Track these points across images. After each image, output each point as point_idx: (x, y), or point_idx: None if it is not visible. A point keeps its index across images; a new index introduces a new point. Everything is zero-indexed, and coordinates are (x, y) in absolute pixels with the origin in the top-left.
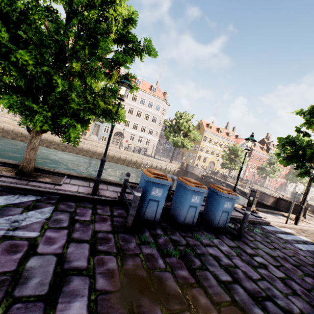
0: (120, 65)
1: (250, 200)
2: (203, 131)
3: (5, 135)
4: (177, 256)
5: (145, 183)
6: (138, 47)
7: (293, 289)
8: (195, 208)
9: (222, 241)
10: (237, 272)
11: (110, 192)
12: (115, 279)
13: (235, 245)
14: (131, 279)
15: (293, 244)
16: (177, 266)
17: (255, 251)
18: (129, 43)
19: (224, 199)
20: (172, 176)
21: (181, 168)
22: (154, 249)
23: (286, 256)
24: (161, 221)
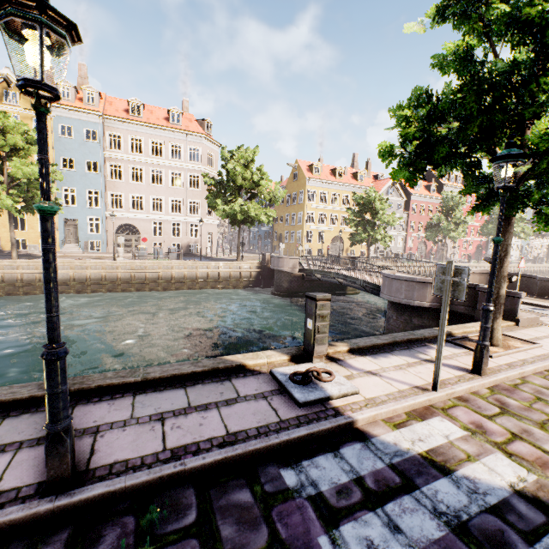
0: None
1: (308, 330)
2: (304, 182)
3: None
4: None
5: None
6: None
7: None
8: None
9: None
10: None
11: None
12: None
13: None
14: None
15: None
16: None
17: None
18: None
19: None
20: None
21: (263, 265)
22: None
23: None
24: None
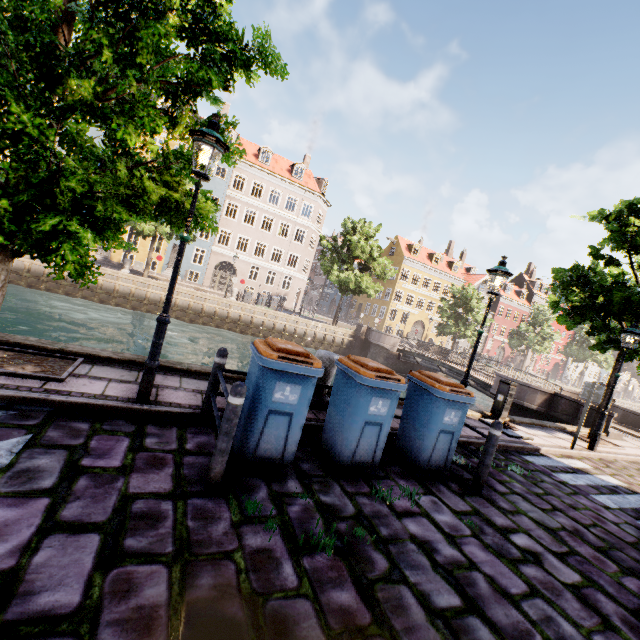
0: (199, 93)
1: (498, 401)
2: (400, 260)
3: None
4: (331, 552)
5: (258, 374)
6: (238, 49)
7: (603, 613)
8: (378, 428)
9: (440, 500)
10: (475, 579)
11: (186, 393)
12: (153, 638)
13: (468, 507)
14: (201, 632)
15: (590, 496)
16: (330, 579)
17: (513, 520)
18: (217, 40)
19: (444, 404)
20: (329, 354)
21: (357, 335)
22: (274, 536)
23: (579, 527)
24: (300, 458)
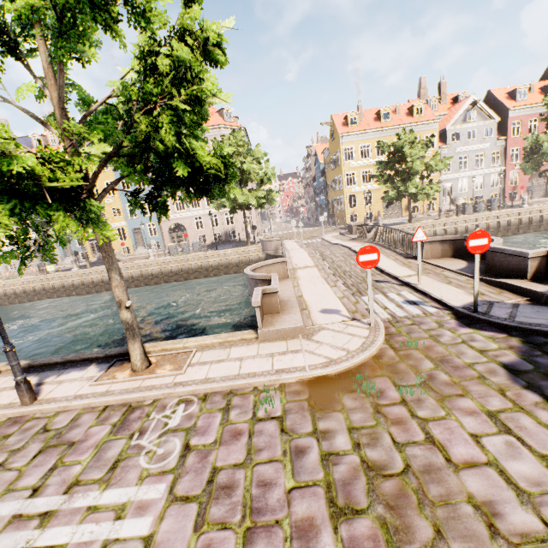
0: None
1: None
2: (338, 140)
3: (3, 302)
4: None
5: None
6: None
7: None
8: None
9: None
10: None
11: None
12: None
13: None
14: None
15: None
16: None
17: None
18: None
19: None
20: None
21: None
22: None
23: None
24: None
